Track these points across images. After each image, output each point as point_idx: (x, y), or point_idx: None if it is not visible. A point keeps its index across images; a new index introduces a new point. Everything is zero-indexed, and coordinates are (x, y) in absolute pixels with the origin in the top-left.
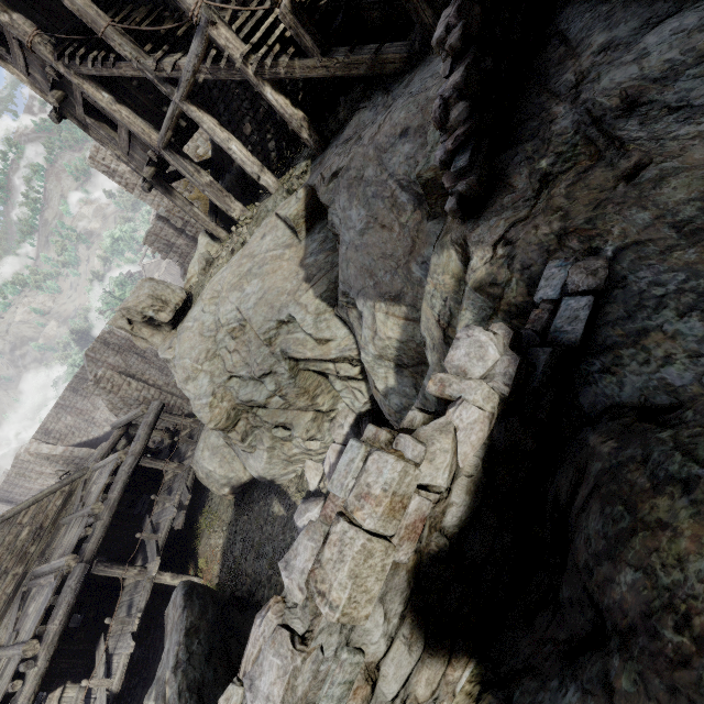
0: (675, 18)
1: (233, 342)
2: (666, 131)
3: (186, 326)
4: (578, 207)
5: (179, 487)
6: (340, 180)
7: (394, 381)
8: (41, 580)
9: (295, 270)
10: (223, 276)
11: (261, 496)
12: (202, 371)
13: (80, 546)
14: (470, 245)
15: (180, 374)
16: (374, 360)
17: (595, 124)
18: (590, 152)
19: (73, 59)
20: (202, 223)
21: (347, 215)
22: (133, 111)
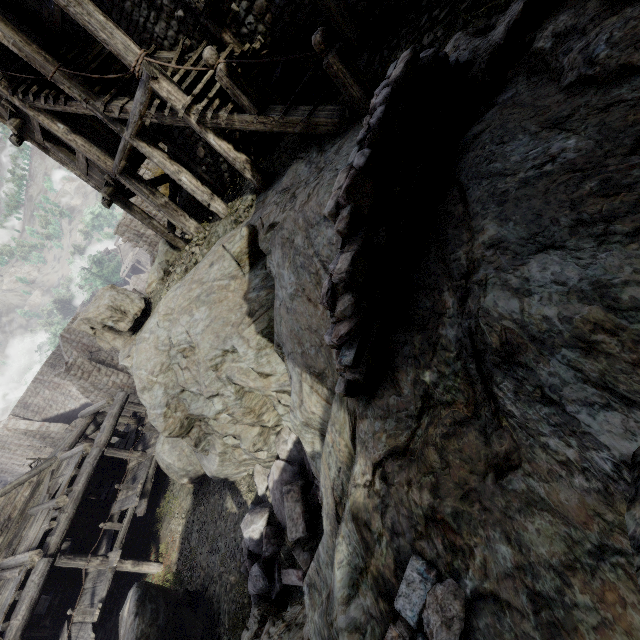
0: (558, 256)
1: (185, 360)
2: (537, 427)
3: (143, 336)
4: (448, 481)
5: (142, 476)
6: (276, 234)
7: (320, 447)
8: (6, 573)
9: (239, 302)
10: (177, 294)
11: (216, 489)
12: (157, 383)
13: (47, 534)
14: (357, 439)
15: (137, 384)
16: (301, 425)
17: (475, 359)
18: (468, 395)
19: (27, 95)
20: (161, 235)
21: (280, 272)
22: (89, 140)
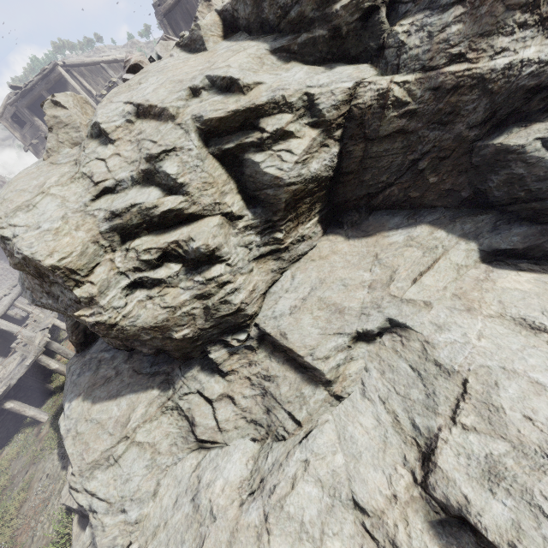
0: None
1: None
2: None
3: None
4: None
5: None
6: None
7: None
8: None
9: None
10: None
11: None
12: None
13: None
14: None
15: None
16: None
17: None
18: None
19: None
20: None
21: None
22: None
